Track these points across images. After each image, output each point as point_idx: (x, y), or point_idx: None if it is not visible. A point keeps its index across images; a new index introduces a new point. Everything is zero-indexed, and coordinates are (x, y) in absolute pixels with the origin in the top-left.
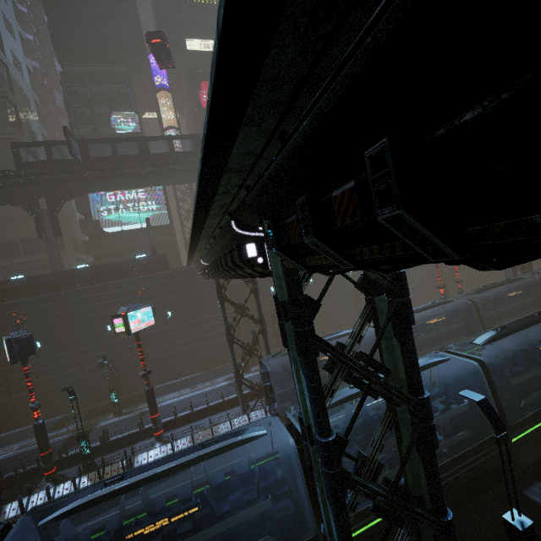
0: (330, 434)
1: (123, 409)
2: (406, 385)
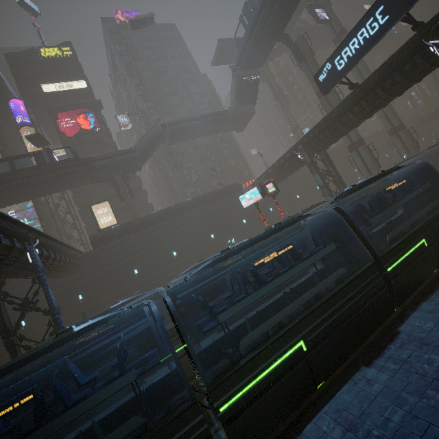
0: None
1: None
2: None
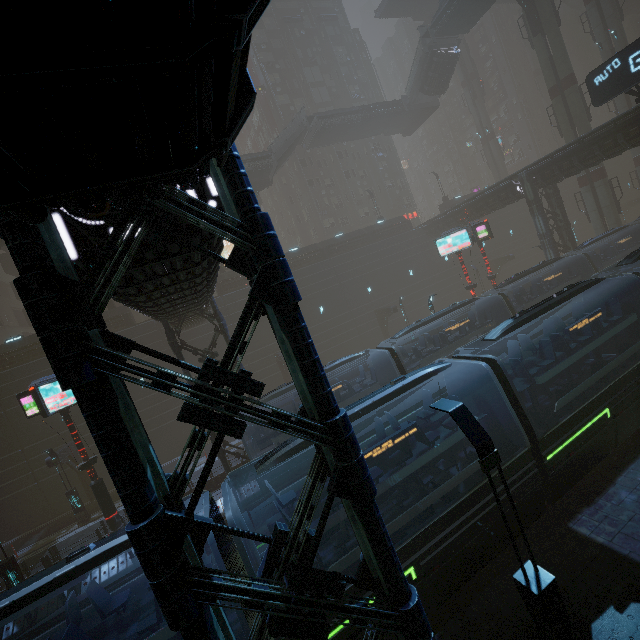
0: (146, 516)
1: (93, 514)
2: (313, 406)
